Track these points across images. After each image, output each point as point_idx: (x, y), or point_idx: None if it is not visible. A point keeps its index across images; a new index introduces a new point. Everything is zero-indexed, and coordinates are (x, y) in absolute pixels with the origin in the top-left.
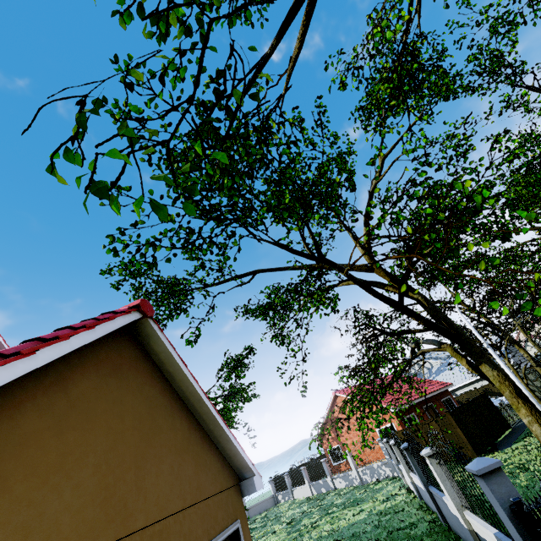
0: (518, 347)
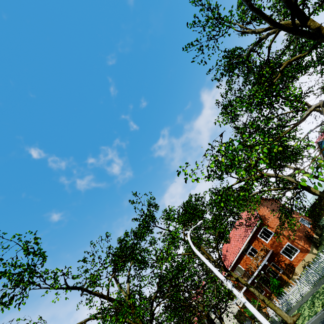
0: None
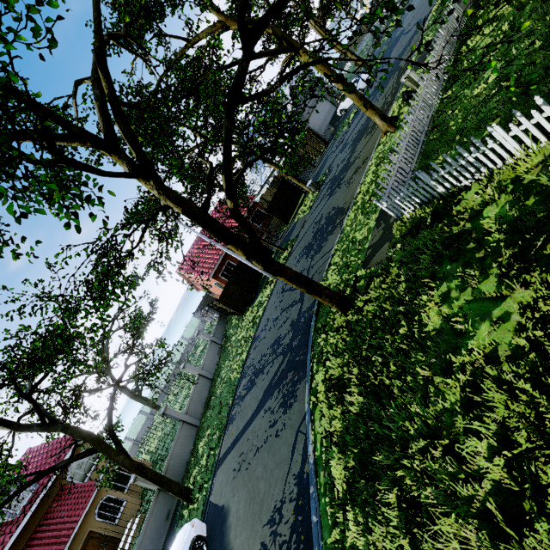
0: (269, 164)
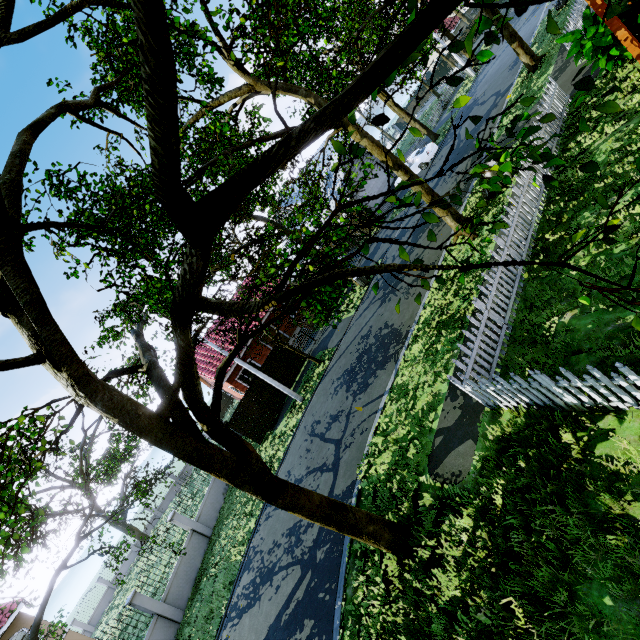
0: None
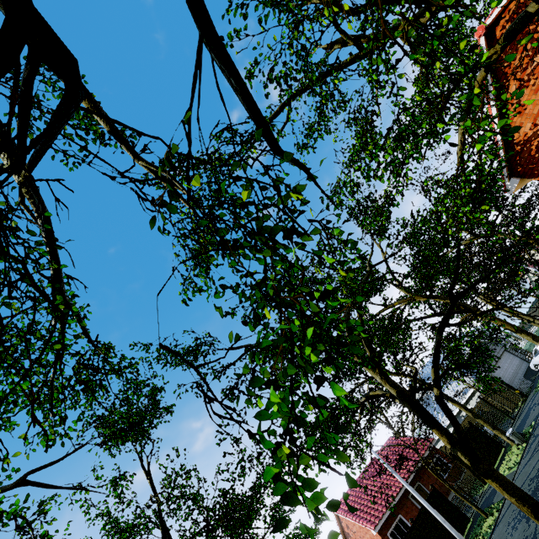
0: (451, 402)
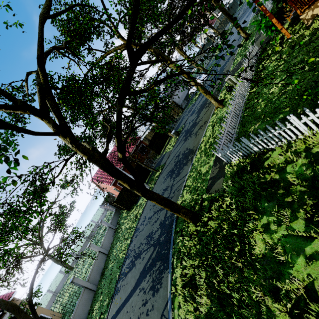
0: None
